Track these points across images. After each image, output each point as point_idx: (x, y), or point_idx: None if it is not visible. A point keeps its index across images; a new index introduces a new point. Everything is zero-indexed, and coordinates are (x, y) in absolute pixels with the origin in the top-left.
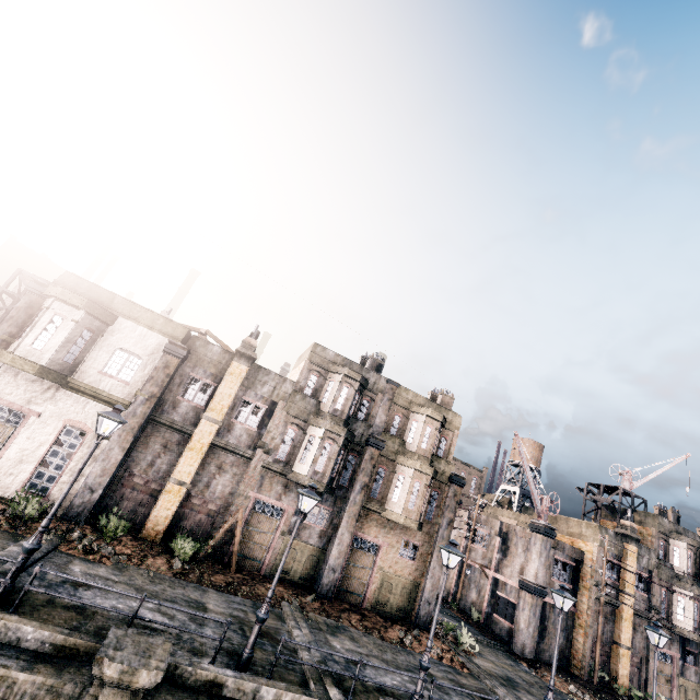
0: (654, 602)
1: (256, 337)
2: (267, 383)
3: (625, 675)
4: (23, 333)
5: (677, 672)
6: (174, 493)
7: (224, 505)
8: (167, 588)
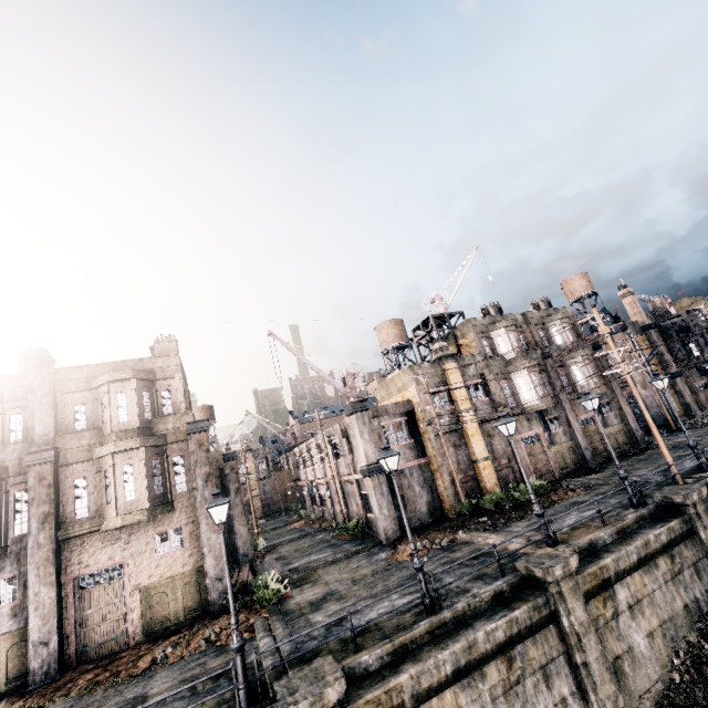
0: (498, 399)
1: None
2: None
3: (494, 485)
4: None
5: (547, 444)
6: None
7: None
8: None
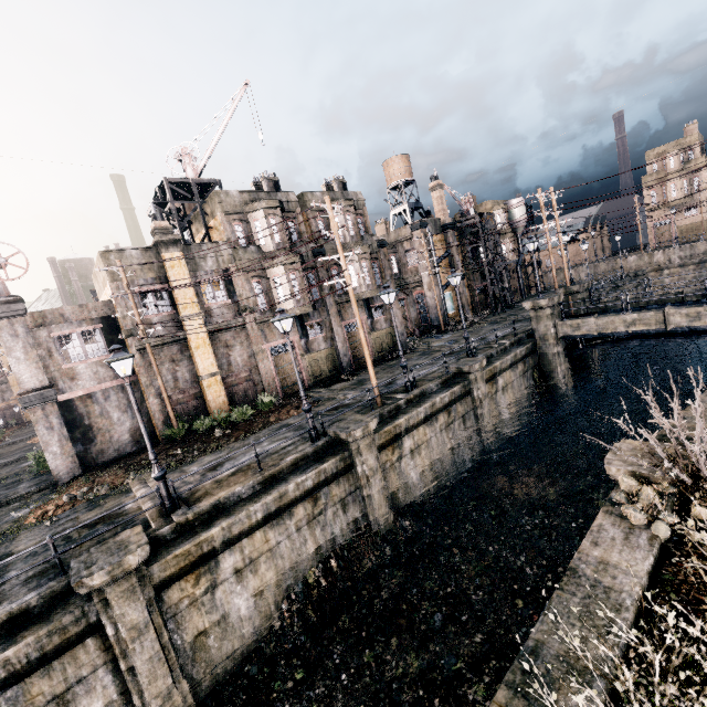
0: (244, 302)
1: None
2: None
3: (221, 403)
4: None
5: (302, 352)
6: None
7: None
8: None
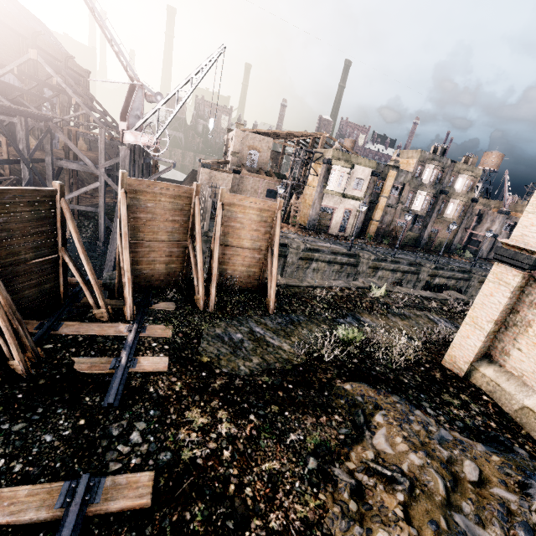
0: None
1: (398, 156)
2: (402, 176)
3: None
4: (329, 181)
5: None
6: (375, 225)
7: (388, 225)
8: (396, 251)
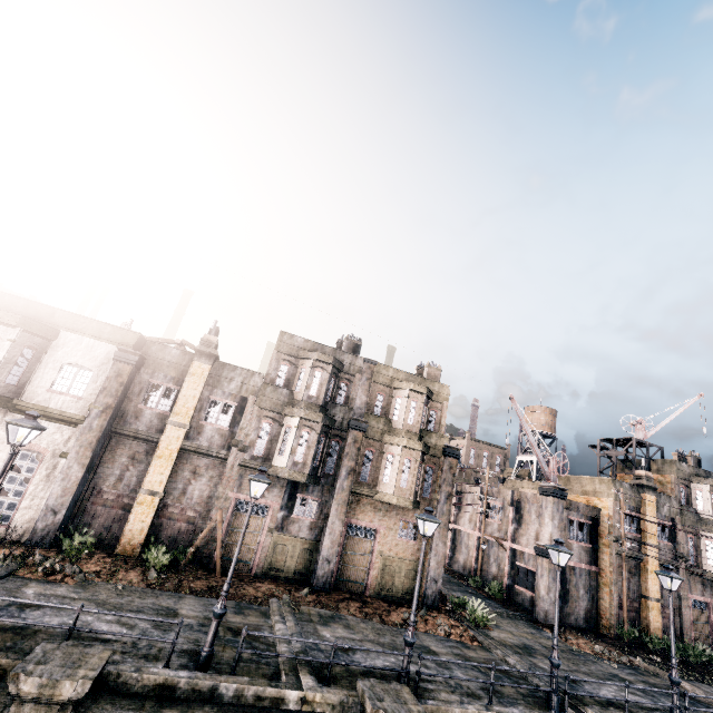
0: (681, 549)
1: (215, 333)
2: (233, 379)
3: (657, 628)
4: None
5: None
6: (147, 505)
7: (204, 510)
8: (136, 600)
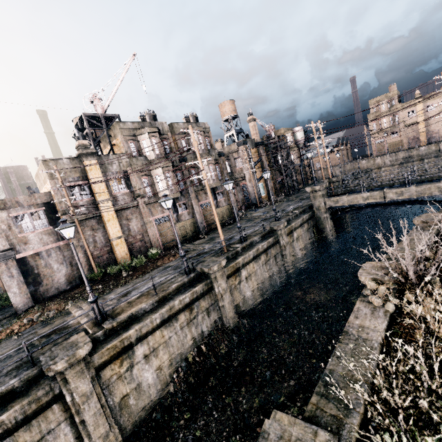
0: (137, 191)
1: None
2: None
3: (125, 255)
4: None
5: (174, 222)
6: None
7: None
8: None
